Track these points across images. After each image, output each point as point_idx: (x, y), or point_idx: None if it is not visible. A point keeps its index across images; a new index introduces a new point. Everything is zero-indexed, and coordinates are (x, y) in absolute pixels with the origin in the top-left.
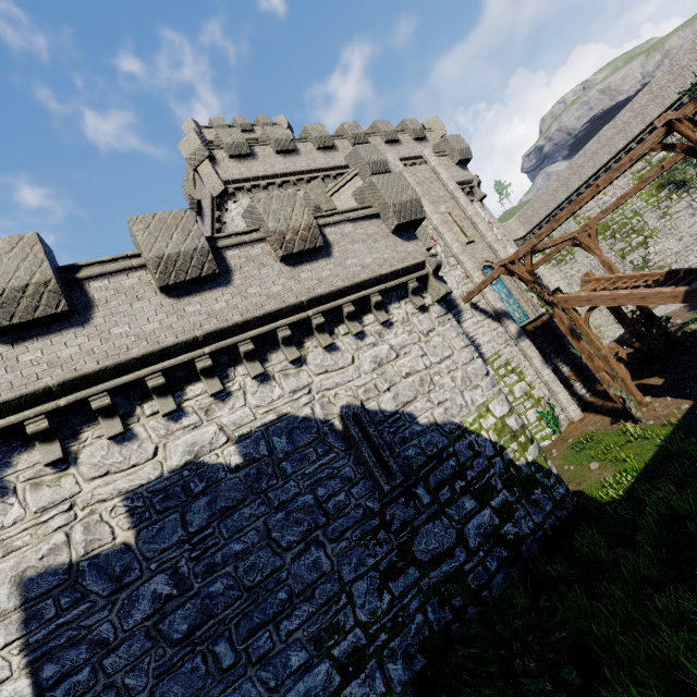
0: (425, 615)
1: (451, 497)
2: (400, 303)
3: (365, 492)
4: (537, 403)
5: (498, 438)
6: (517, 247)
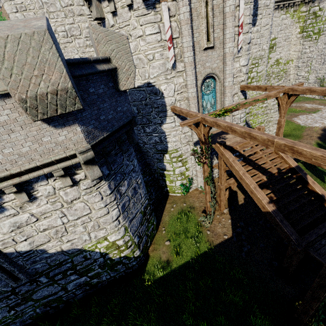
0: (35, 311)
1: (62, 277)
2: (48, 180)
3: (1, 286)
4: (185, 178)
5: (106, 250)
6: (270, 35)
